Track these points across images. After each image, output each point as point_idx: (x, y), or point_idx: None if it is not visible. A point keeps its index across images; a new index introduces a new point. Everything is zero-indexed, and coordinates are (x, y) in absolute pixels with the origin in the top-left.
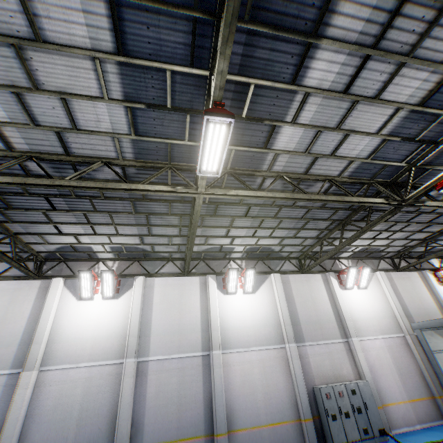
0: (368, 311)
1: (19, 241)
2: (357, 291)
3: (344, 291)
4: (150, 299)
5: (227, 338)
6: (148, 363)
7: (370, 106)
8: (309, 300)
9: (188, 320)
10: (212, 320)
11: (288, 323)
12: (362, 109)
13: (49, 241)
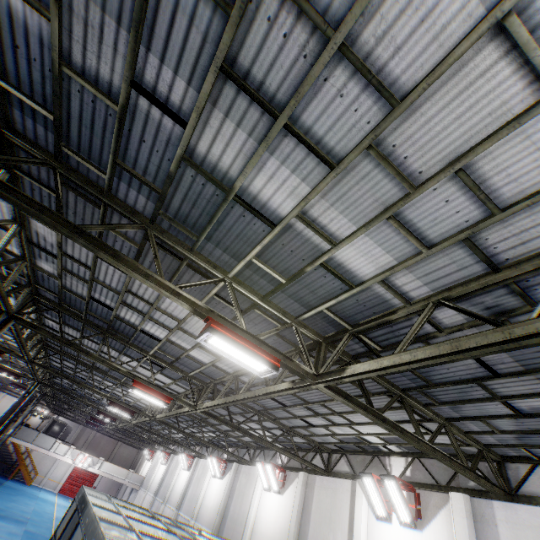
0: (269, 525)
1: (168, 437)
2: (274, 494)
3: (265, 491)
4: (195, 473)
5: (200, 512)
6: (179, 515)
7: (118, 389)
8: (241, 494)
9: (197, 492)
10: (199, 495)
11: (219, 512)
12: (118, 390)
13: (174, 436)
